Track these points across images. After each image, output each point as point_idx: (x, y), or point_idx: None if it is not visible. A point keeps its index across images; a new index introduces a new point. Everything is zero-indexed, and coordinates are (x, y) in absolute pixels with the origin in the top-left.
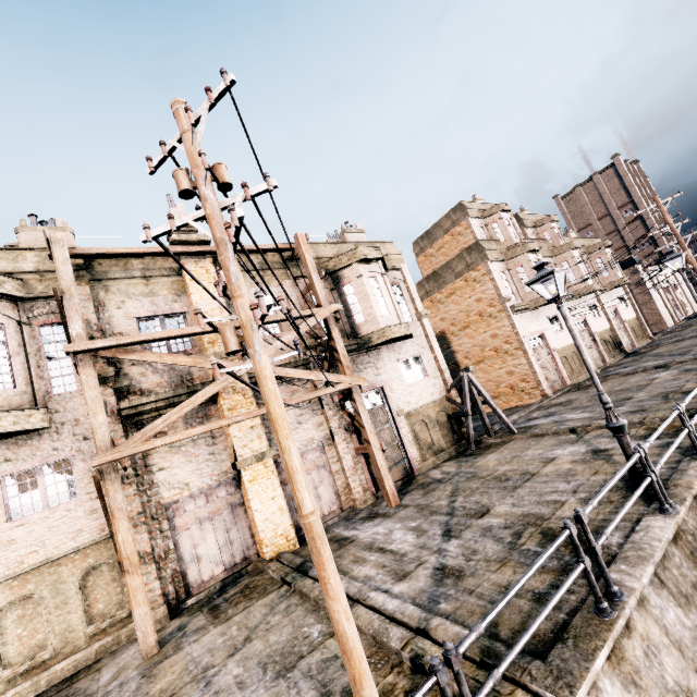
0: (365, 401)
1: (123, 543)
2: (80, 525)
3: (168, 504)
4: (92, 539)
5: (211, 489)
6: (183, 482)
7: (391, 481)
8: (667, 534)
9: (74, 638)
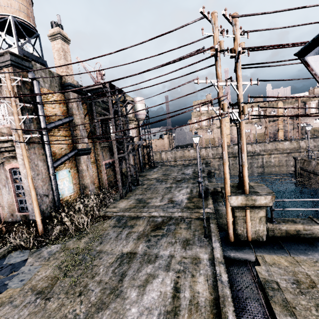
0: (302, 125)
1: (267, 133)
2: (261, 131)
3: (269, 131)
4: (262, 133)
5: (274, 131)
6: (271, 130)
7: (300, 136)
8: (317, 139)
9: (259, 140)
